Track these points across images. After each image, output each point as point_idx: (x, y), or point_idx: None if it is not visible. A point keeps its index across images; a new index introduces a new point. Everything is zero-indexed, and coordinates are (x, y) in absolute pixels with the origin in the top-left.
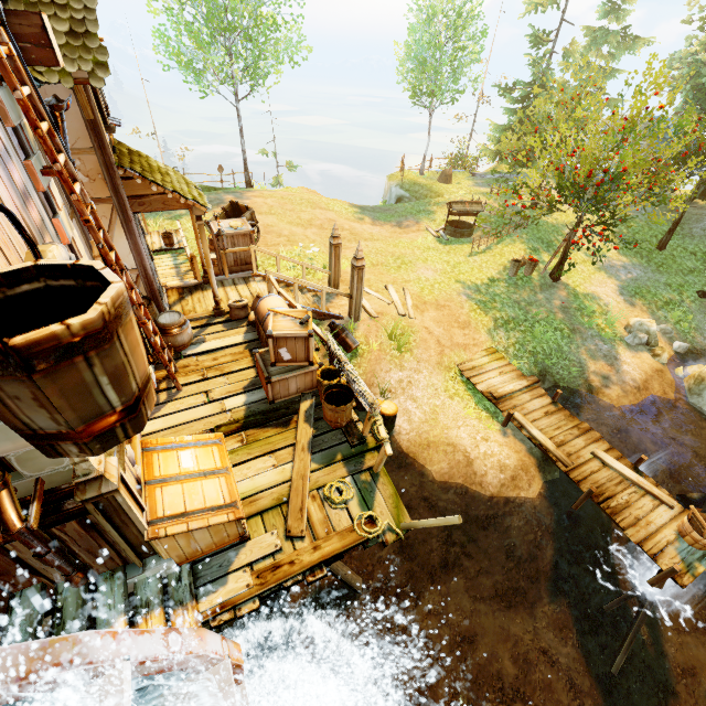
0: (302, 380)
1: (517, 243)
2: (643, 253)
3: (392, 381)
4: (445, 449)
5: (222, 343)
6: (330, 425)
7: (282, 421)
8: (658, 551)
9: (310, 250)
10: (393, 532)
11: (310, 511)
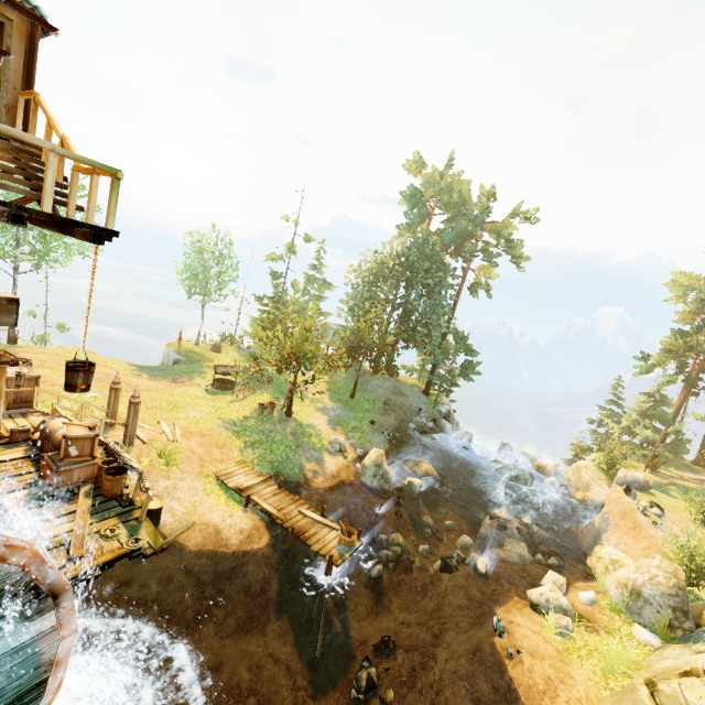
0: (85, 471)
1: (265, 393)
2: (343, 400)
3: (160, 488)
4: (201, 528)
5: (1, 458)
6: (107, 495)
7: (65, 500)
8: (327, 552)
9: (89, 395)
10: (152, 548)
11: (89, 544)
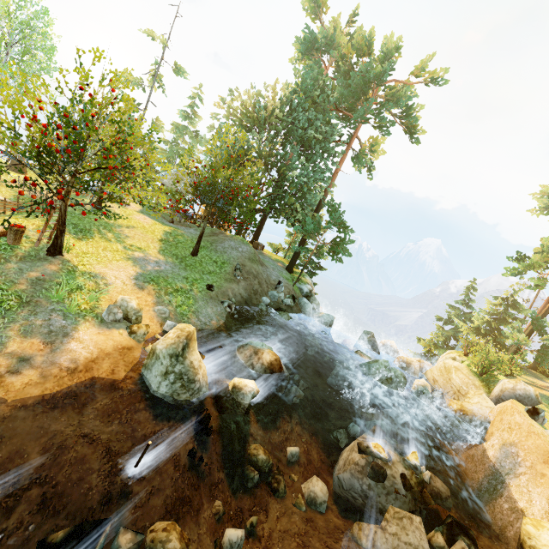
0: None
1: (37, 219)
2: (180, 255)
3: None
4: None
5: None
6: None
7: None
8: None
9: None
10: None
11: None
